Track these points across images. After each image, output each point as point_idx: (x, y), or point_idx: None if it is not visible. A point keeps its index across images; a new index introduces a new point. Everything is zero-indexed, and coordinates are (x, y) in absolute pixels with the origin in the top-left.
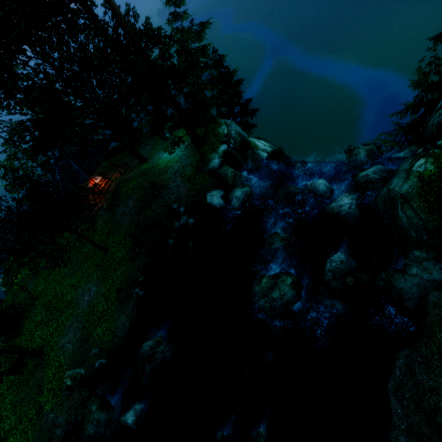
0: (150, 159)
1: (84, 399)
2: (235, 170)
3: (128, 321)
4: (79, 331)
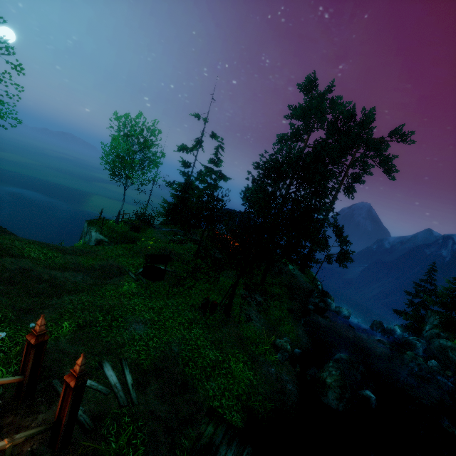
0: None
1: (298, 372)
2: None
3: (305, 335)
4: (261, 318)
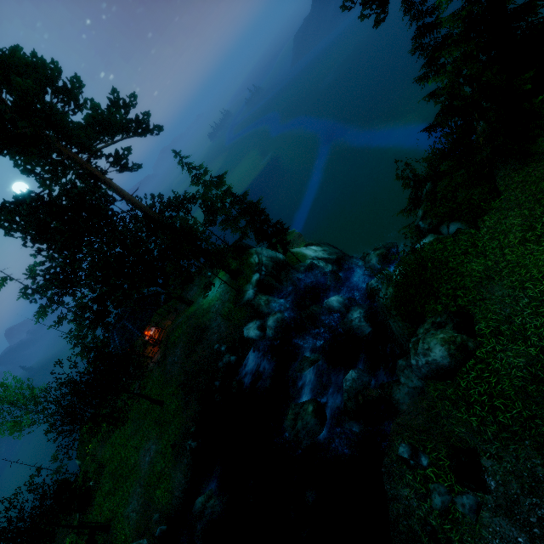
0: (196, 301)
1: None
2: (270, 297)
3: (183, 478)
4: (141, 497)
